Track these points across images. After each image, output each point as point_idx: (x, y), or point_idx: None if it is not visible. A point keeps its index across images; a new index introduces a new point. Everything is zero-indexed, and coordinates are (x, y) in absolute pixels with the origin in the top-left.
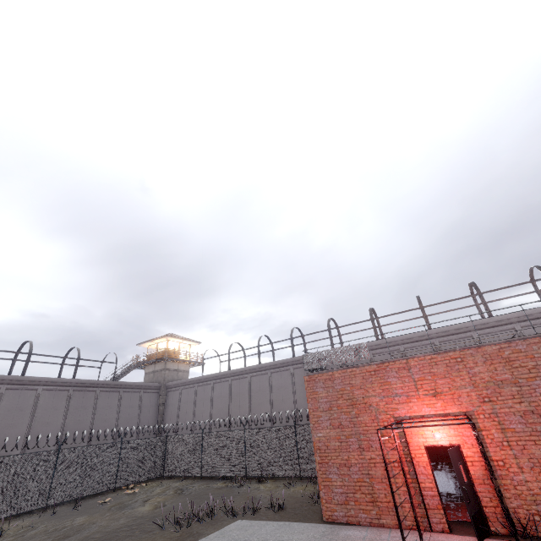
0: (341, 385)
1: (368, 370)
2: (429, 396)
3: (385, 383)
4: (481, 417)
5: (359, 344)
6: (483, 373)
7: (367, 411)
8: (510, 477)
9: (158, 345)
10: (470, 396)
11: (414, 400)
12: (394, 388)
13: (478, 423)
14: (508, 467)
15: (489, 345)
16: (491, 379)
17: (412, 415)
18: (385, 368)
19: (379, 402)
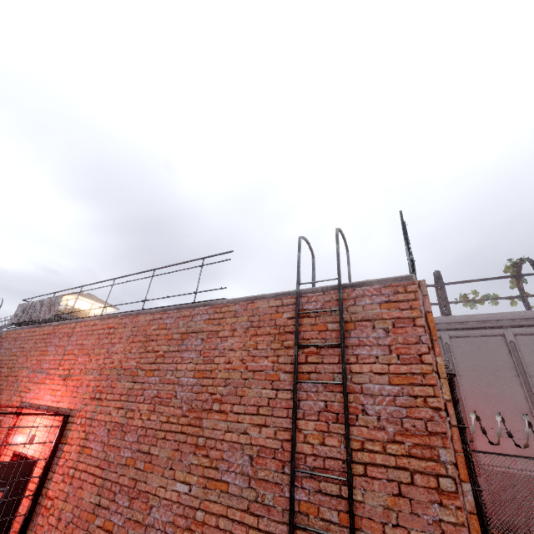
0: (16, 348)
1: (44, 332)
2: (62, 378)
3: (44, 352)
4: (78, 421)
5: (58, 297)
6: (119, 354)
7: (11, 387)
8: (43, 531)
9: (71, 303)
10: (88, 387)
11: (48, 381)
12: (45, 360)
13: (69, 431)
14: (51, 513)
15: (146, 313)
16: (118, 366)
17: (34, 402)
18: (57, 331)
19: (25, 378)
